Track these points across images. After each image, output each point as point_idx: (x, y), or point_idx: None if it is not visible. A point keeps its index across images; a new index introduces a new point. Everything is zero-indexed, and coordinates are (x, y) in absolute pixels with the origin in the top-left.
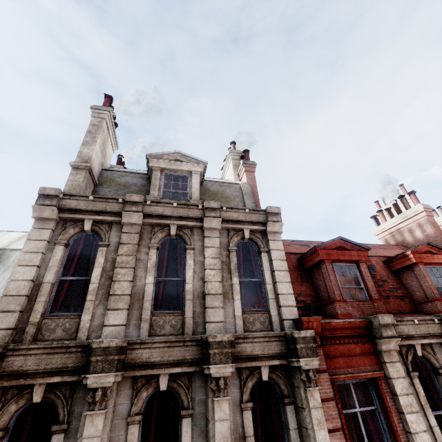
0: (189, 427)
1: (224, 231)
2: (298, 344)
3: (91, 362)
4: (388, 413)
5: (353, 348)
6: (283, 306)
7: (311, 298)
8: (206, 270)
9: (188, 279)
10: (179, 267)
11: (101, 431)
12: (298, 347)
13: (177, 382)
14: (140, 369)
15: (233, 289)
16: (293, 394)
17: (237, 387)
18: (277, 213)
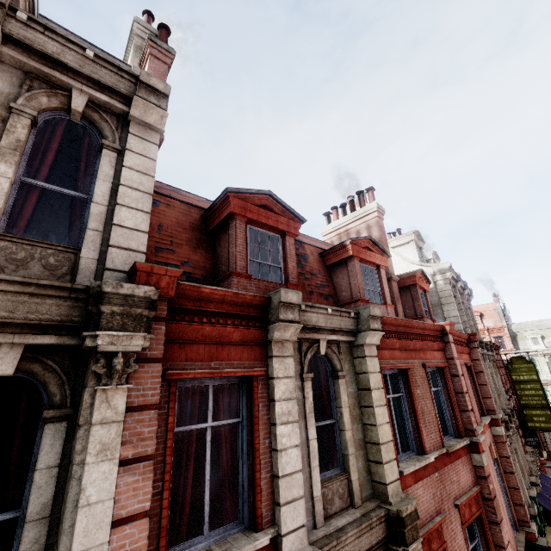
0: None
1: (16, 73)
2: (107, 304)
3: None
4: (254, 426)
5: (229, 332)
6: (116, 247)
7: (205, 272)
8: None
9: None
10: None
11: None
12: (104, 310)
13: None
14: None
15: None
16: (77, 401)
17: None
18: (162, 91)
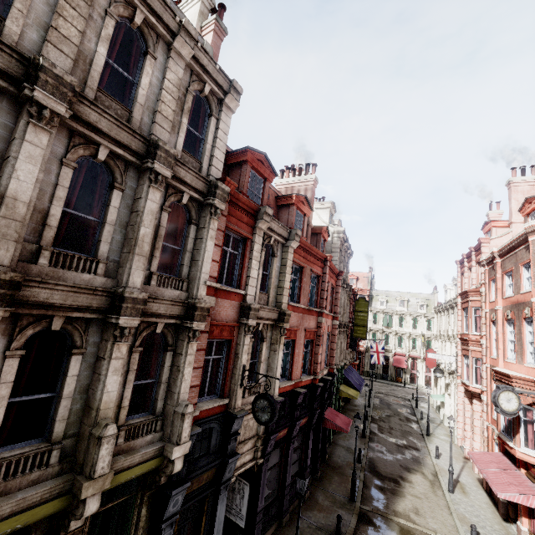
0: (119, 198)
1: (188, 70)
2: (219, 190)
3: (39, 78)
4: (245, 256)
5: (244, 217)
6: (213, 166)
7: None
8: (164, 90)
9: (143, 84)
10: (133, 67)
11: (45, 147)
12: (217, 191)
13: (115, 161)
14: (84, 127)
15: (181, 126)
16: (198, 221)
17: (163, 196)
18: (240, 92)
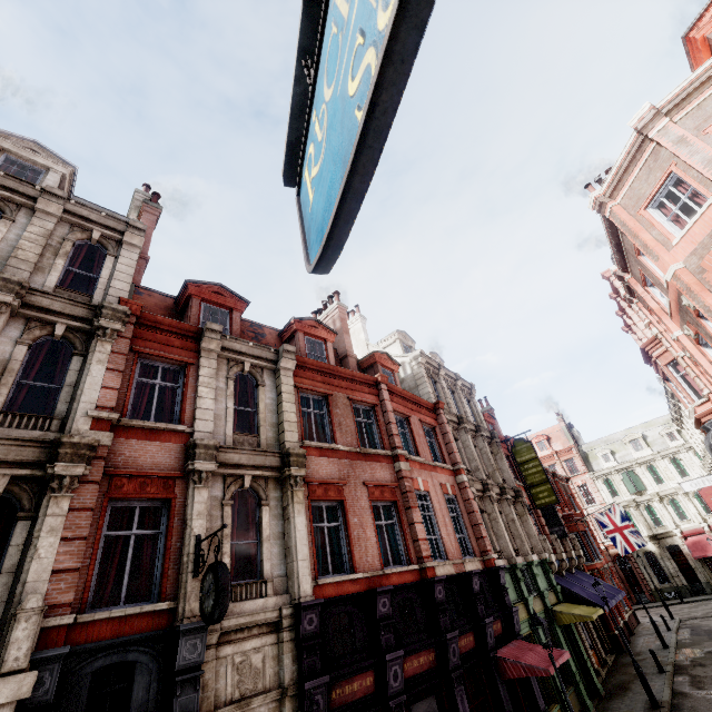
0: None
1: (67, 225)
2: (105, 309)
3: None
4: (185, 385)
5: (173, 340)
6: (111, 296)
7: None
8: (23, 240)
9: None
10: None
11: None
12: (104, 312)
13: None
14: None
15: (54, 266)
16: (88, 353)
17: (20, 331)
18: (142, 229)
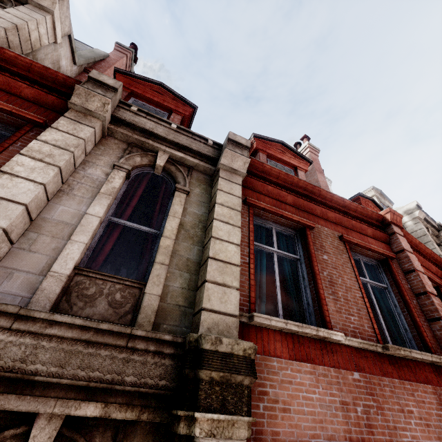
0: None
1: None
2: None
3: None
4: None
5: (20, 86)
6: None
7: None
8: None
9: None
10: None
11: None
12: None
13: None
14: None
15: None
16: None
17: None
18: None
